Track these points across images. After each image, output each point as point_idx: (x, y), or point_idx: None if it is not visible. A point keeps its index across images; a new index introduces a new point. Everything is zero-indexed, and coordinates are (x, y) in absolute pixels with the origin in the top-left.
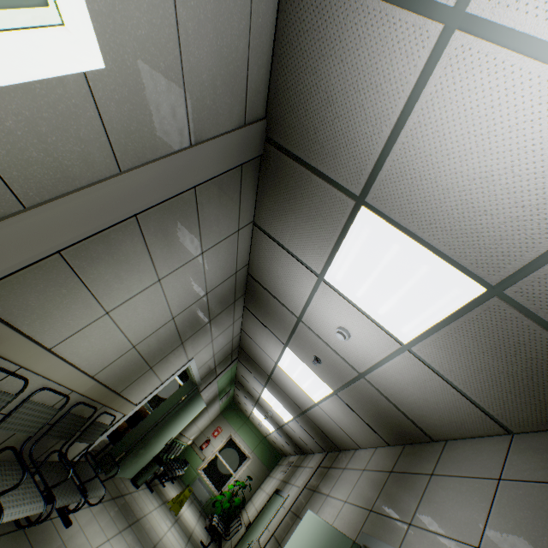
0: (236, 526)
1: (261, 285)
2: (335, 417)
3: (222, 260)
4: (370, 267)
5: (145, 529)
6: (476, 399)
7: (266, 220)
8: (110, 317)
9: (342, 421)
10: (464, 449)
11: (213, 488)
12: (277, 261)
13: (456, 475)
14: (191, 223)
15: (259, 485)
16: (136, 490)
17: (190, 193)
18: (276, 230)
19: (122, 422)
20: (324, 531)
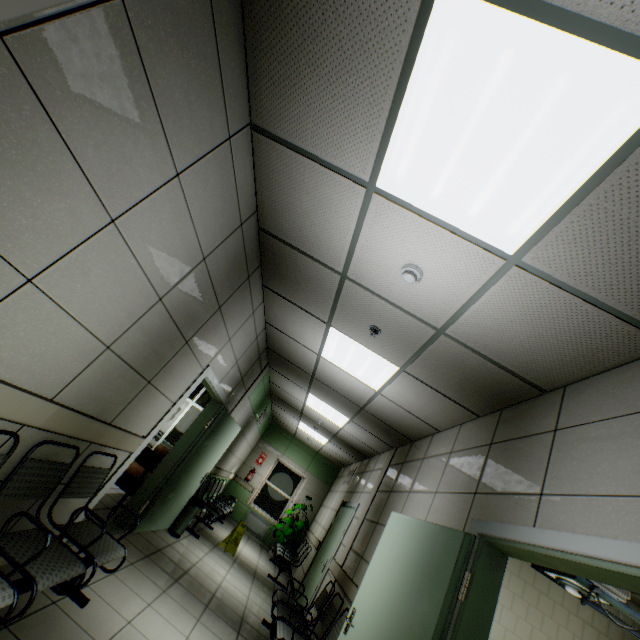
0: (305, 550)
1: (281, 241)
2: (404, 402)
3: (214, 197)
4: (455, 128)
5: (198, 580)
6: (625, 308)
7: (270, 110)
8: (40, 289)
9: (413, 405)
10: (598, 387)
11: (270, 518)
12: (299, 186)
13: (597, 420)
14: (138, 96)
15: (321, 503)
16: (177, 540)
17: (115, 11)
18: (289, 124)
19: (139, 468)
20: (419, 530)
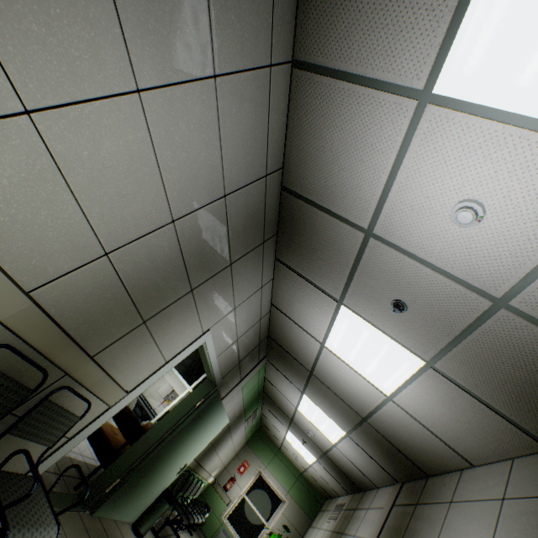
0: None
1: (302, 200)
2: (424, 414)
3: (246, 127)
4: None
5: None
6: None
7: (316, 34)
8: (38, 132)
9: (437, 420)
10: None
11: None
12: (333, 122)
13: None
14: None
15: None
16: None
17: None
18: (333, 45)
19: (122, 441)
20: None
